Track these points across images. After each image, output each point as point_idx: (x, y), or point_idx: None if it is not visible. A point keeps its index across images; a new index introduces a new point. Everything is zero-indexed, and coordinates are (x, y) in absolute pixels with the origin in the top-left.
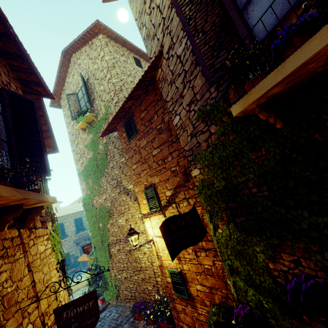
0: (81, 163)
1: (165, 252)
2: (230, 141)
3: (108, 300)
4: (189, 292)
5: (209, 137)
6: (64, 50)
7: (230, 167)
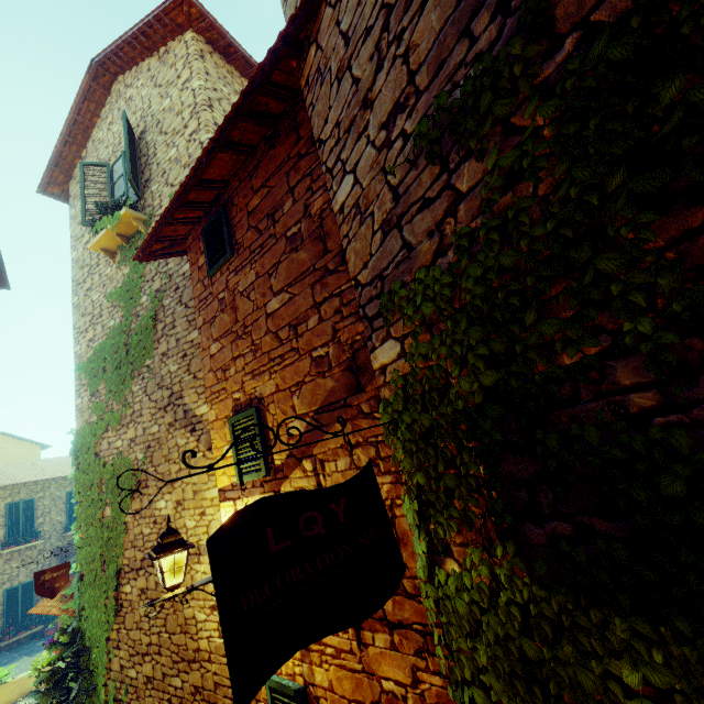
0: (90, 339)
1: None
2: (539, 203)
3: None
4: None
5: (450, 214)
6: (97, 61)
7: (525, 313)
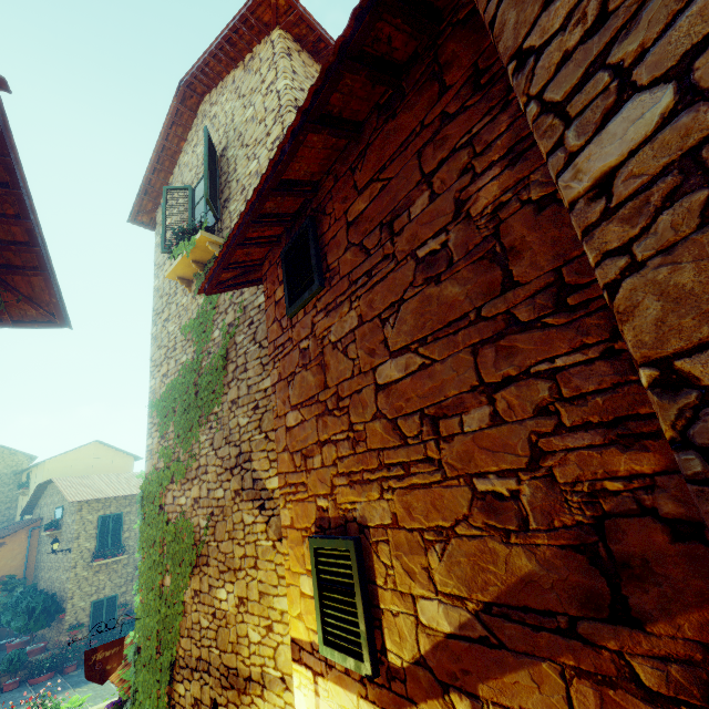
0: (164, 374)
1: None
2: None
3: None
4: None
5: None
6: (185, 82)
7: None
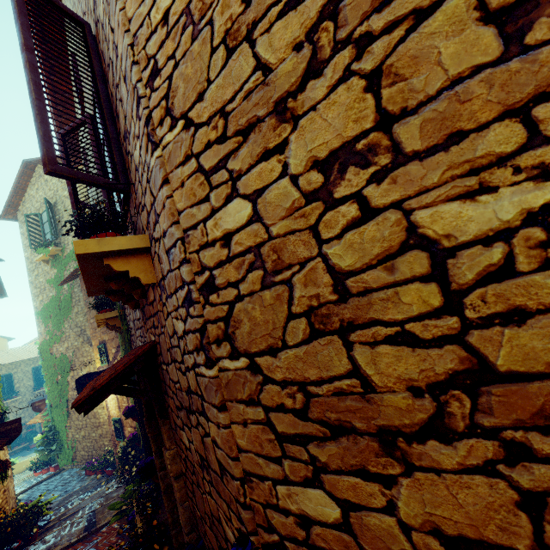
0: (41, 300)
1: (112, 403)
2: None
3: (63, 466)
4: (125, 435)
5: None
6: (27, 161)
7: None
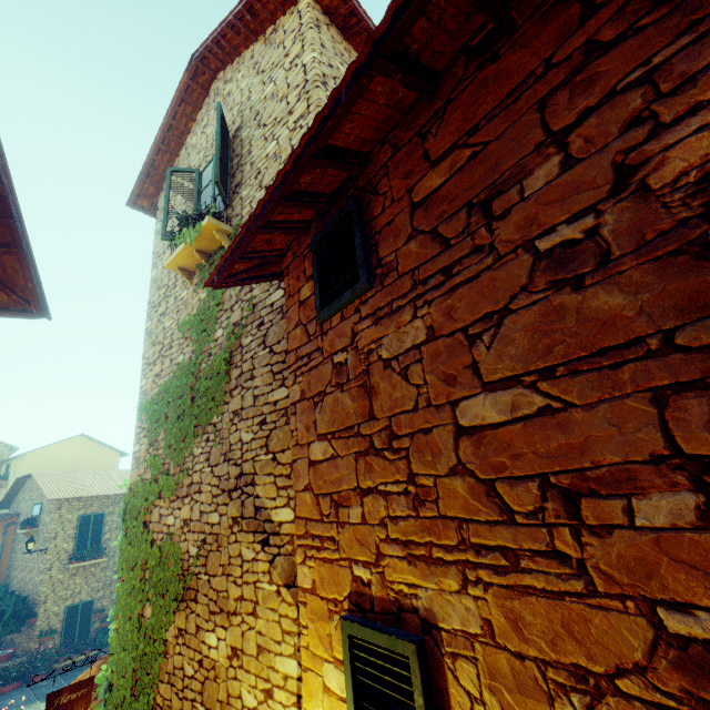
0: (157, 373)
1: None
2: None
3: None
4: None
5: None
6: (198, 56)
7: None
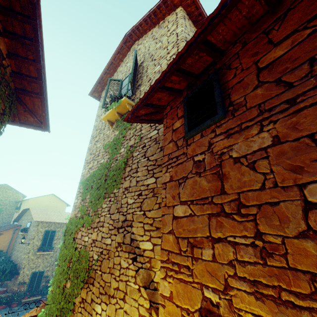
0: (90, 167)
1: None
2: None
3: None
4: None
5: None
6: (128, 34)
7: None
